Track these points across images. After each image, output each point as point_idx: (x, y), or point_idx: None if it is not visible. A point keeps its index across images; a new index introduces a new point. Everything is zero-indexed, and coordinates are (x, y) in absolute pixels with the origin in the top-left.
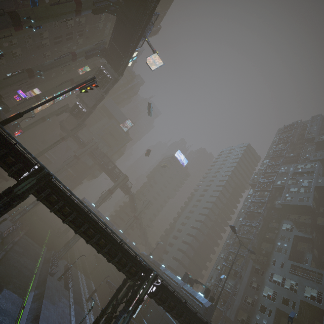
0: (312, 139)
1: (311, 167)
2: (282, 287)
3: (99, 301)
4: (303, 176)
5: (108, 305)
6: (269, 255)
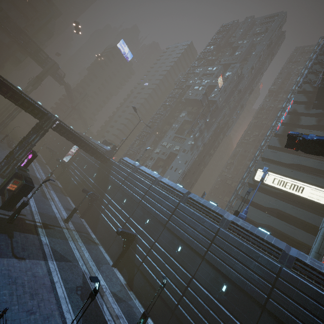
0: (233, 44)
1: (215, 70)
2: (165, 148)
3: (45, 161)
4: (206, 77)
5: (27, 134)
6: (165, 132)
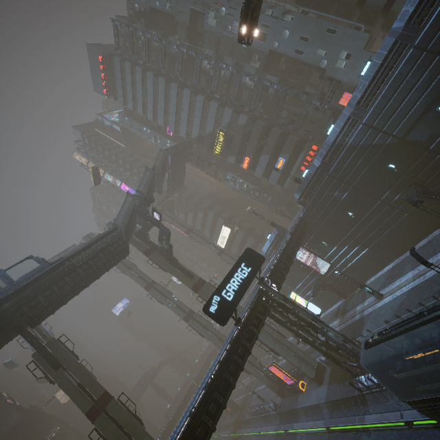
0: None
1: None
2: None
3: None
4: None
5: None
6: None
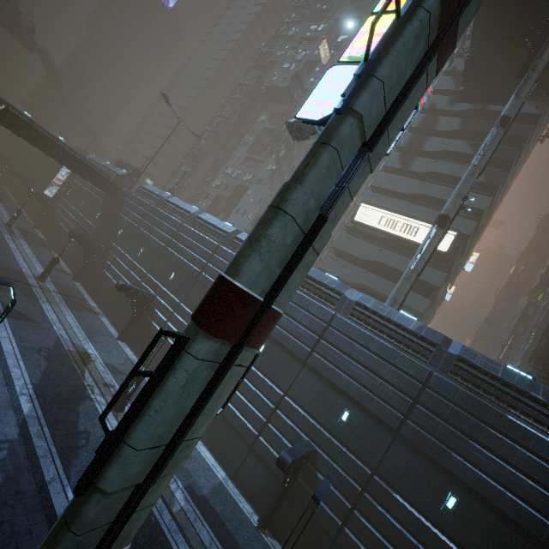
0: None
1: (322, 30)
2: (229, 177)
3: (17, 200)
4: (305, 45)
5: None
6: (232, 151)
